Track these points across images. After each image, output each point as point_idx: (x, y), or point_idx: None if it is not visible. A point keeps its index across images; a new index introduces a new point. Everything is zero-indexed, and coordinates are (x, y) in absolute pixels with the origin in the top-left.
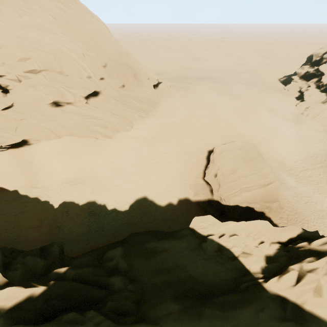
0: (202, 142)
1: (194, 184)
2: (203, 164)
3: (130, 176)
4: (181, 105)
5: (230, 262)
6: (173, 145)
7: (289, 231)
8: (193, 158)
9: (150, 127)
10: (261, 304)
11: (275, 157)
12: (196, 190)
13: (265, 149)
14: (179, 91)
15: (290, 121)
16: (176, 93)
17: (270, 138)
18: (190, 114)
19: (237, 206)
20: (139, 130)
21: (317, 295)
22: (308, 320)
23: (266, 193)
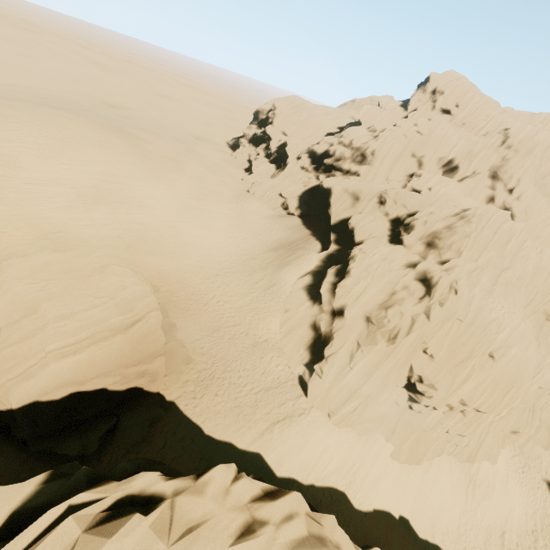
0: None
1: None
2: None
3: None
4: None
5: None
6: None
7: None
8: None
9: None
10: None
11: (190, 261)
12: None
13: (171, 249)
14: None
15: (227, 200)
16: None
17: (184, 228)
18: None
19: (36, 405)
20: None
21: None
22: None
23: (134, 345)
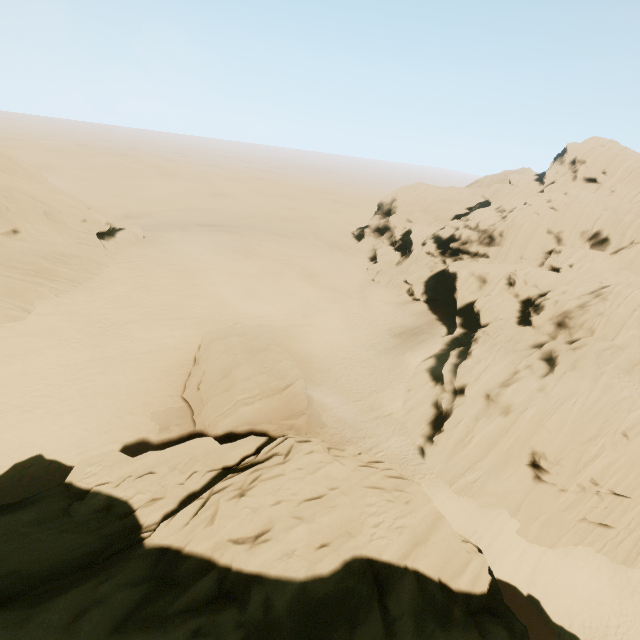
0: (191, 331)
1: (164, 410)
2: (188, 370)
3: (3, 416)
4: (158, 269)
5: (116, 523)
6: (126, 342)
7: (244, 445)
8: (169, 361)
9: (78, 310)
10: (116, 570)
11: (322, 345)
12: (165, 420)
13: (307, 335)
14: (161, 245)
15: (353, 291)
16: (153, 248)
17: (317, 318)
18: (174, 284)
19: (231, 434)
20: (47, 317)
21: (211, 523)
22: (179, 566)
23: (286, 404)
